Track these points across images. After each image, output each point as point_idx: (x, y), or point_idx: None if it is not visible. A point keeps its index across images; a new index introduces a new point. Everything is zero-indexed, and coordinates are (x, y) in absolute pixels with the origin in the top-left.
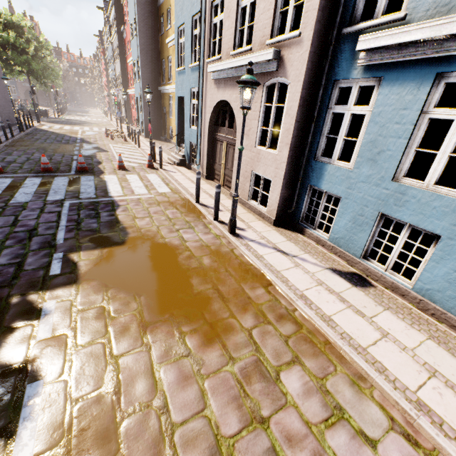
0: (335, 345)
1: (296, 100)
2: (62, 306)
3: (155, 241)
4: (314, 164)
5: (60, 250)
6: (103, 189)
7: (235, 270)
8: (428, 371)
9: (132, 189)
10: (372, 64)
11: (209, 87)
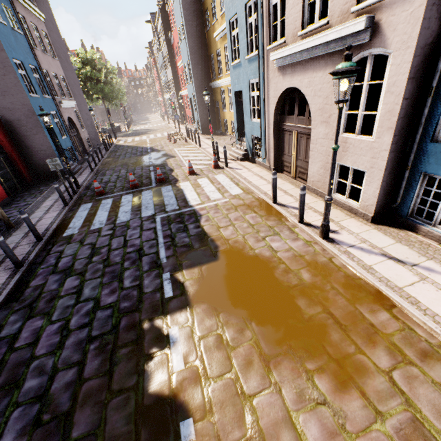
0: None
1: (404, 72)
2: (184, 332)
3: (246, 254)
4: (432, 147)
5: (166, 270)
6: (182, 198)
7: (342, 286)
8: None
9: (207, 194)
10: None
11: (271, 76)
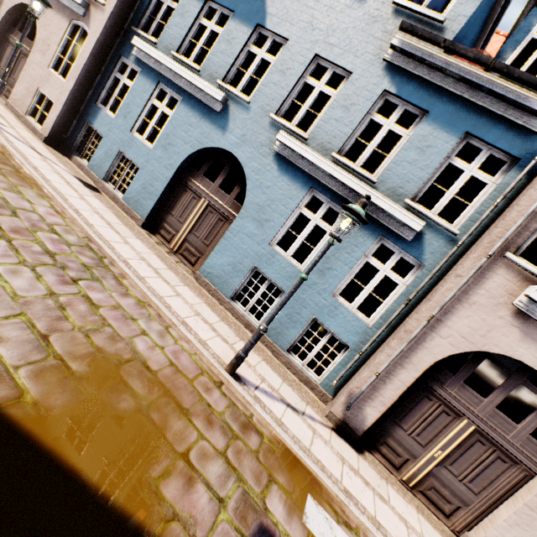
0: (42, 186)
1: (90, 48)
2: None
3: None
4: (94, 106)
5: None
6: None
7: None
8: (96, 212)
9: None
10: (139, 58)
11: None
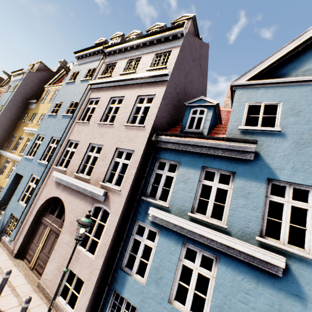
0: None
1: (114, 226)
2: None
3: None
4: (120, 272)
5: None
6: None
7: None
8: None
9: None
10: (155, 221)
11: (49, 182)
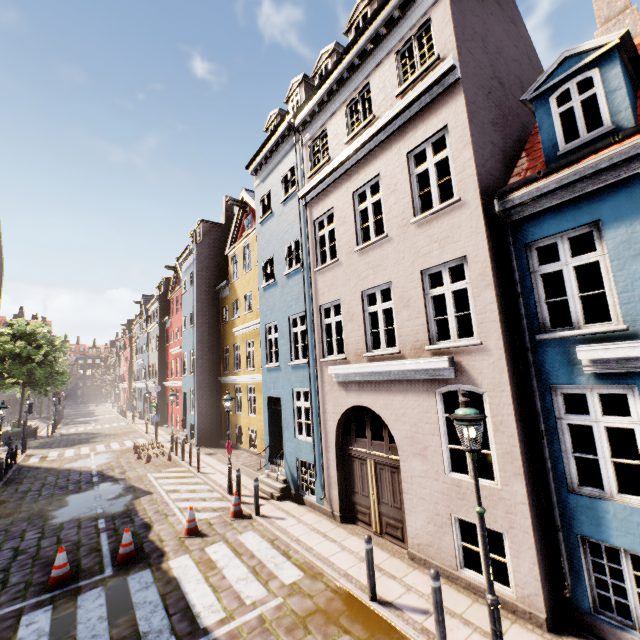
0: None
1: (508, 413)
2: None
3: None
4: (573, 499)
5: None
6: (182, 606)
7: None
8: None
9: (235, 588)
10: (607, 371)
11: (328, 389)
